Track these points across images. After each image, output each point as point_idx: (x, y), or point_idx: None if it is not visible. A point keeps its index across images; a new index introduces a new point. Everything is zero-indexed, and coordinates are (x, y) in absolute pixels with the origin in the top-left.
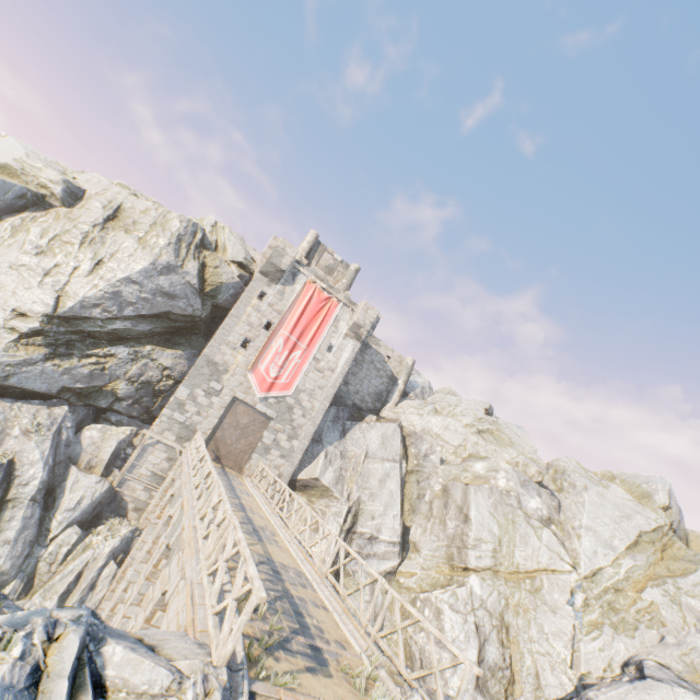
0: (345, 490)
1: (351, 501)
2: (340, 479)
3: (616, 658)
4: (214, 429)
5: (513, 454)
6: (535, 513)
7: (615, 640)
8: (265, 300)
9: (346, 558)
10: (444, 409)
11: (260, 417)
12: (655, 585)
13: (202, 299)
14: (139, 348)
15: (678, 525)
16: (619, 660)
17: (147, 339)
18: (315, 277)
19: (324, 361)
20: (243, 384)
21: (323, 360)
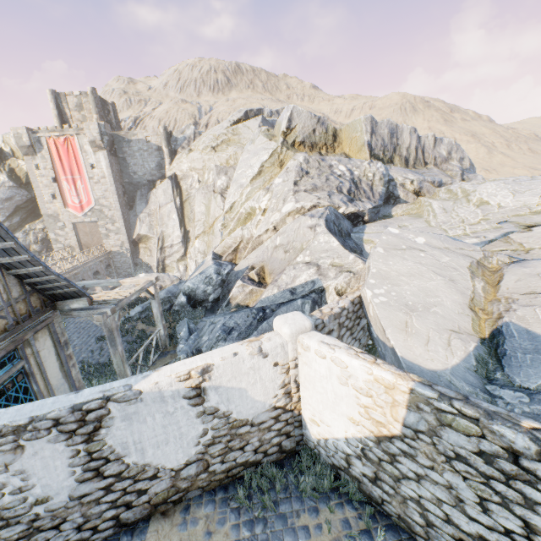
0: (155, 231)
1: (158, 235)
2: (151, 227)
3: None
4: (79, 241)
5: (229, 151)
6: (219, 189)
7: None
8: (40, 168)
9: (164, 260)
10: (196, 146)
11: (93, 224)
12: None
13: (26, 188)
14: (24, 229)
15: (311, 134)
16: None
17: (25, 223)
18: (49, 133)
19: (96, 176)
20: (71, 215)
21: (95, 176)
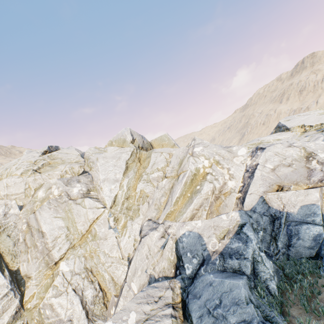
0: None
1: None
2: None
3: (136, 233)
4: None
5: (62, 168)
6: (79, 194)
7: (133, 225)
8: None
9: None
10: (3, 174)
11: None
12: (140, 181)
13: None
14: None
15: (143, 143)
16: (138, 232)
17: None
18: None
19: None
20: None
21: None
